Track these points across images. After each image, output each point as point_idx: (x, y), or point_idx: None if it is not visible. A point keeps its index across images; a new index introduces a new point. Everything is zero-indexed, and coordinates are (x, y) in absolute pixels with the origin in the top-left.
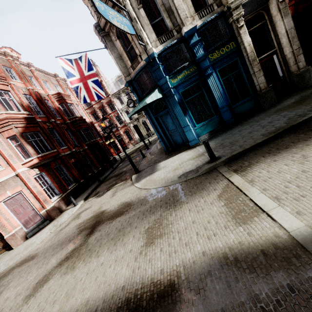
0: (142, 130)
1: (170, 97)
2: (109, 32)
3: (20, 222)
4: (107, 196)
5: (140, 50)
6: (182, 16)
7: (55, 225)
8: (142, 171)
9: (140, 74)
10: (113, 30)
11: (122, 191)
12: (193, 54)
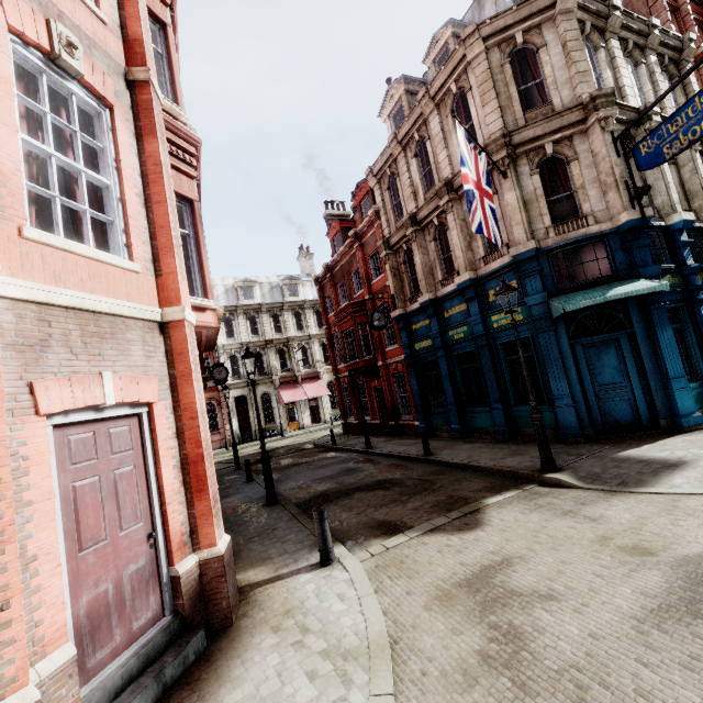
0: (254, 414)
1: (657, 307)
2: (518, 157)
3: (67, 606)
4: (534, 522)
5: (593, 208)
6: (674, 199)
7: (346, 653)
8: (570, 467)
9: (578, 246)
10: (536, 158)
11: (622, 507)
12: (677, 259)
